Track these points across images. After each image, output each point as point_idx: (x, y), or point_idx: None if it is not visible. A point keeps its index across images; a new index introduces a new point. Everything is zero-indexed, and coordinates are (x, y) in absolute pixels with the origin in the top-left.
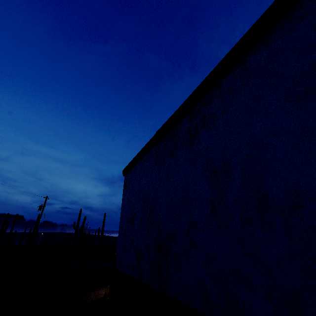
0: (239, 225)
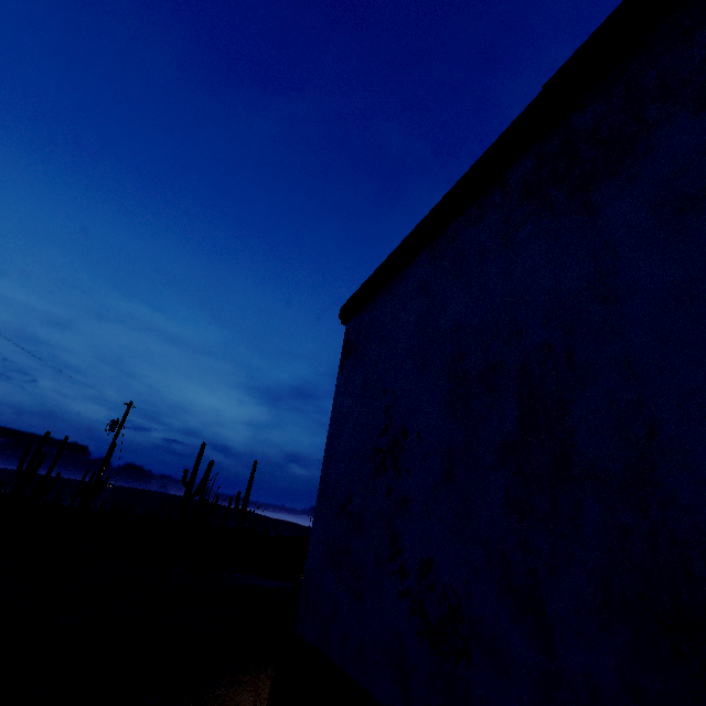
0: None
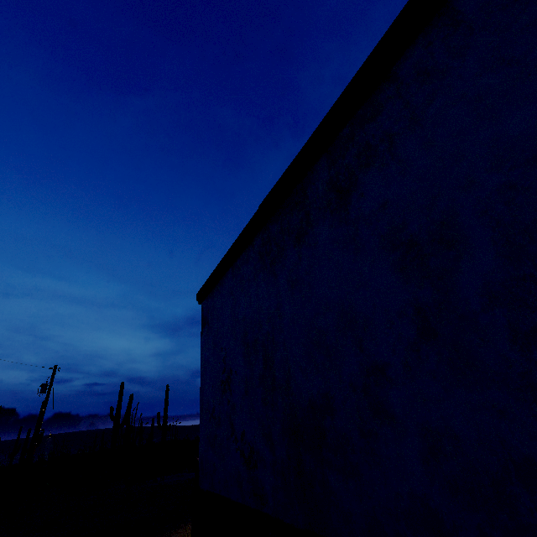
0: (512, 351)
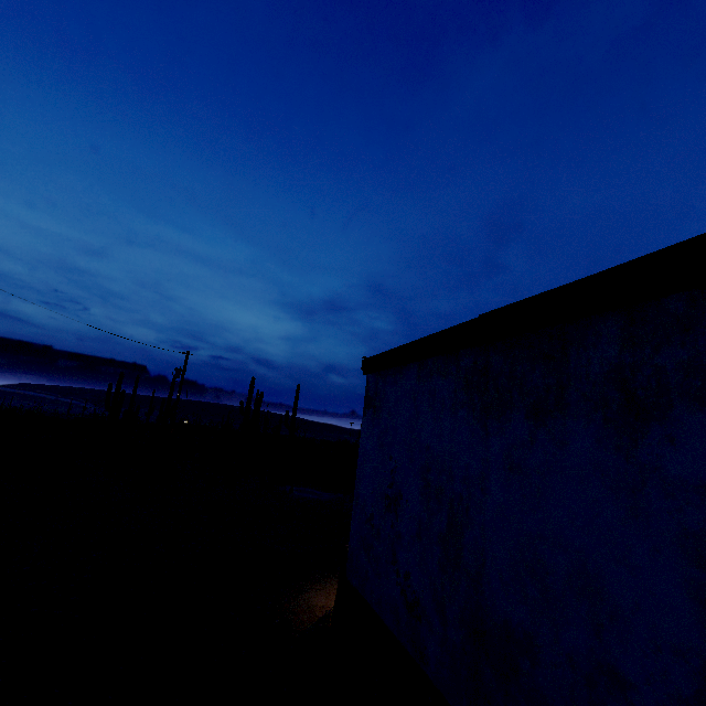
0: None
